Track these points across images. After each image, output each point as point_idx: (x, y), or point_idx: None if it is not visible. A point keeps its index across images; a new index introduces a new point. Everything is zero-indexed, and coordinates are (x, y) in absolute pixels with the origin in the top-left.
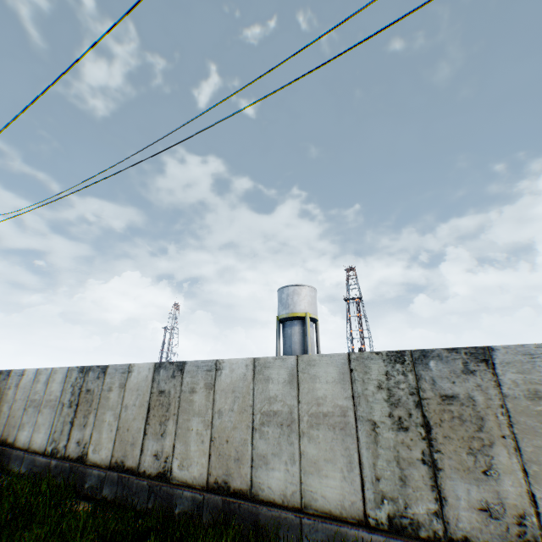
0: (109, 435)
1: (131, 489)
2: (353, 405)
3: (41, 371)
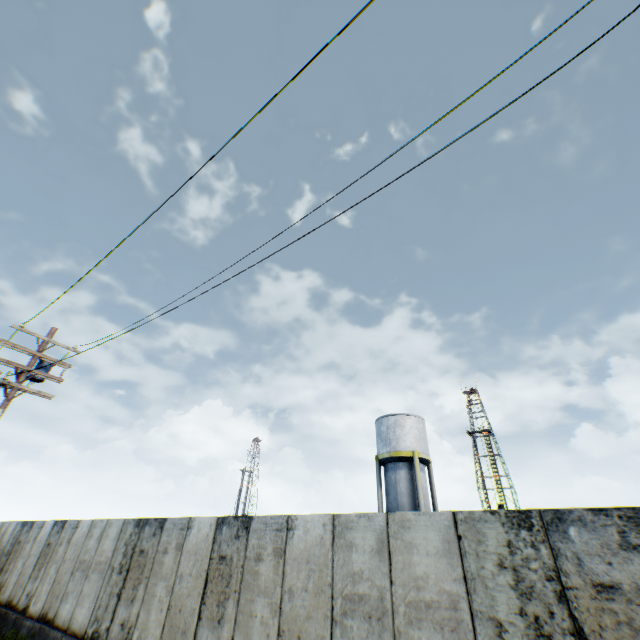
0: (158, 616)
1: None
2: (466, 591)
3: (95, 522)
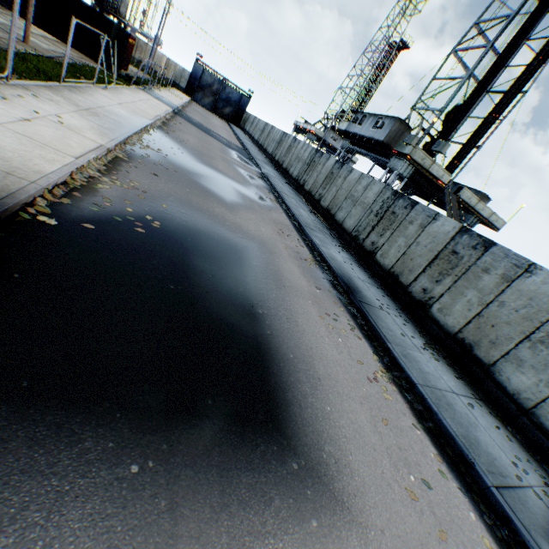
0: None
1: None
2: None
3: None
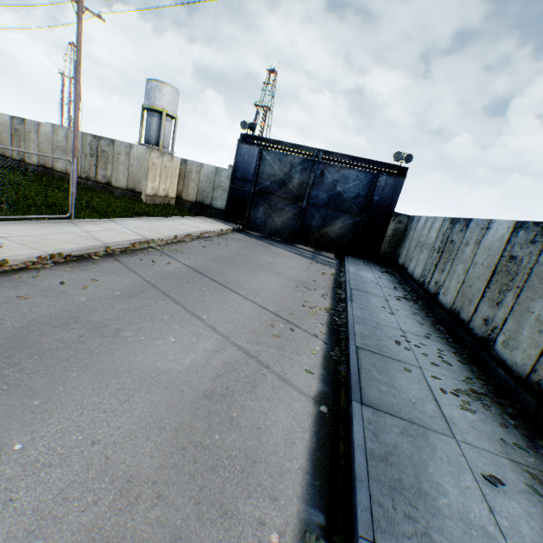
0: None
1: (12, 164)
2: (82, 149)
3: None
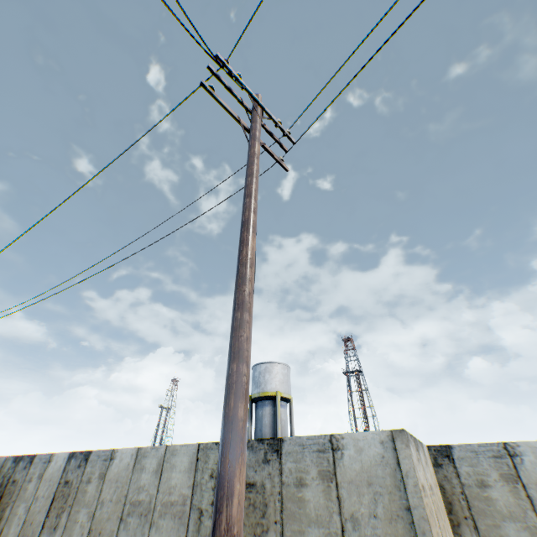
0: (16, 529)
1: None
2: (192, 493)
3: None
